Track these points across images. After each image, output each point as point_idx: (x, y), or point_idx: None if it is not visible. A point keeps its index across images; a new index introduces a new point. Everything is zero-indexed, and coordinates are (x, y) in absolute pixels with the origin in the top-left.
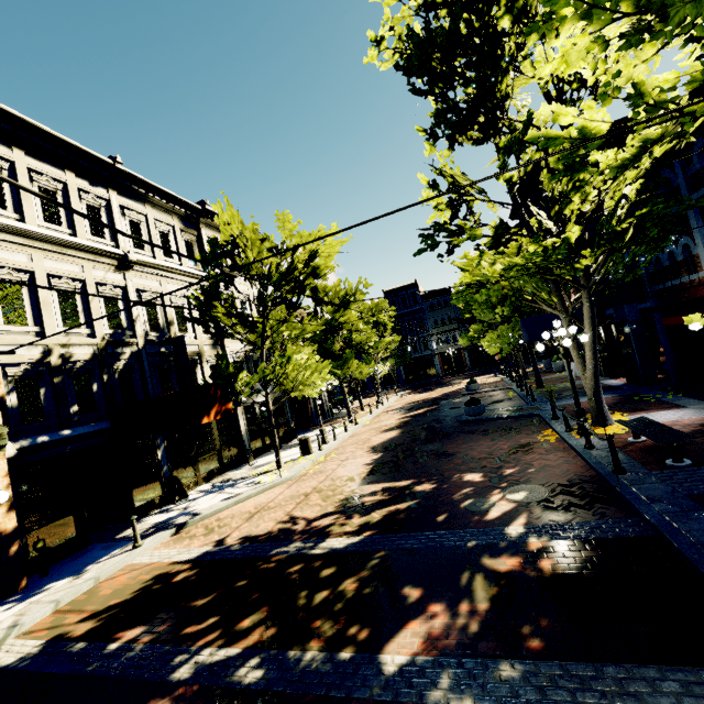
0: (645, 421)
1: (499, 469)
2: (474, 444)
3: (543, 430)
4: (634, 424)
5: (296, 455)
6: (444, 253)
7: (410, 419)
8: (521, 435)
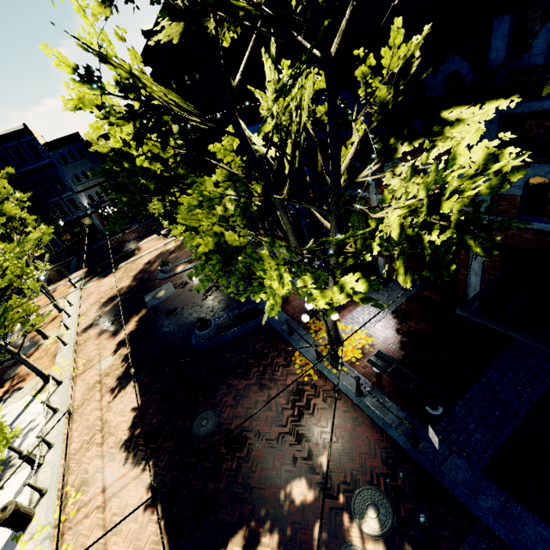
0: (389, 361)
1: (313, 459)
2: (250, 404)
3: (292, 355)
4: (385, 366)
5: (3, 532)
6: (163, 219)
7: (132, 350)
8: (280, 369)
